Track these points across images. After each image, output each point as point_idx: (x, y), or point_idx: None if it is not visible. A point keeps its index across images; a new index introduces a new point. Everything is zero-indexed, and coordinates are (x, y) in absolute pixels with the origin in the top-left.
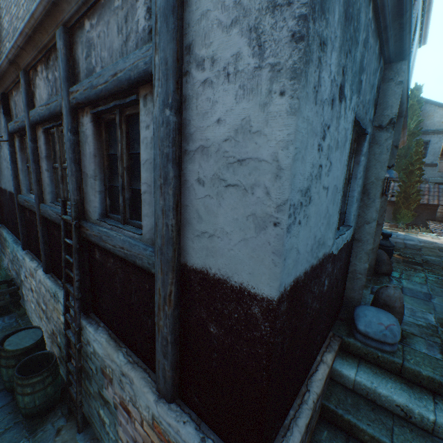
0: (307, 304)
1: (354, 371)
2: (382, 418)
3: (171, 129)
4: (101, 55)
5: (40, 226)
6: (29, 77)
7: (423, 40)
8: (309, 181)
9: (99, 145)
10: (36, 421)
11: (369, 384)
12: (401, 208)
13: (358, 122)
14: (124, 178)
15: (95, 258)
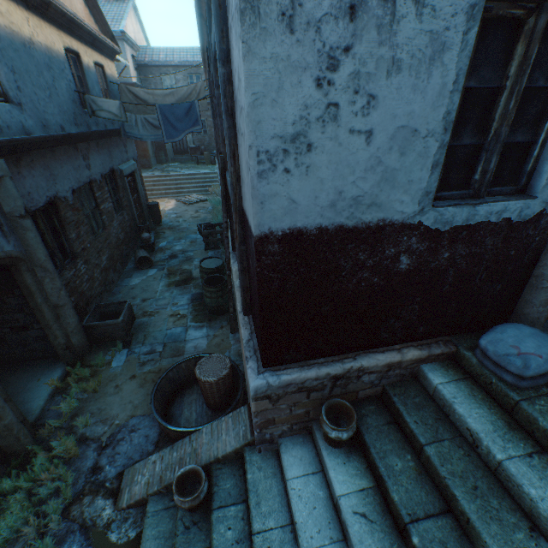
0: (339, 266)
1: (442, 380)
2: (440, 429)
3: (221, 82)
4: None
5: None
6: None
7: None
8: (300, 126)
9: None
10: (213, 317)
11: (447, 396)
12: None
13: None
14: None
15: None
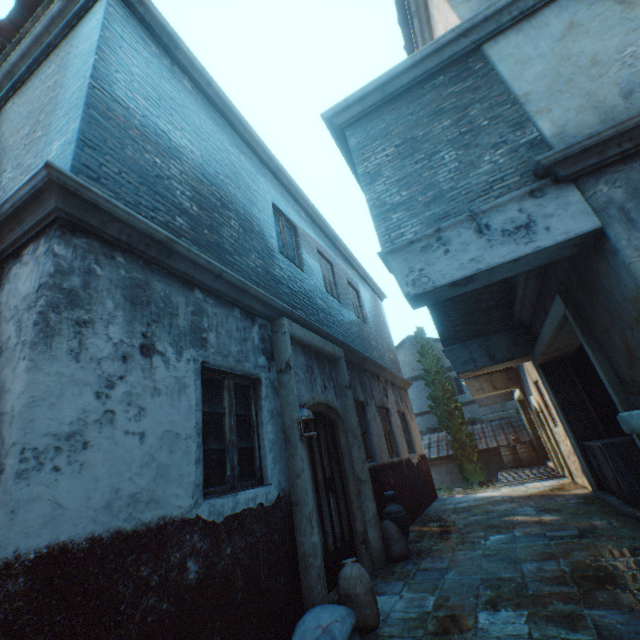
0: (117, 595)
1: None
2: None
3: None
4: None
5: None
6: None
7: (381, 295)
8: (78, 425)
9: None
10: None
11: None
12: (463, 461)
13: (219, 369)
14: None
15: None
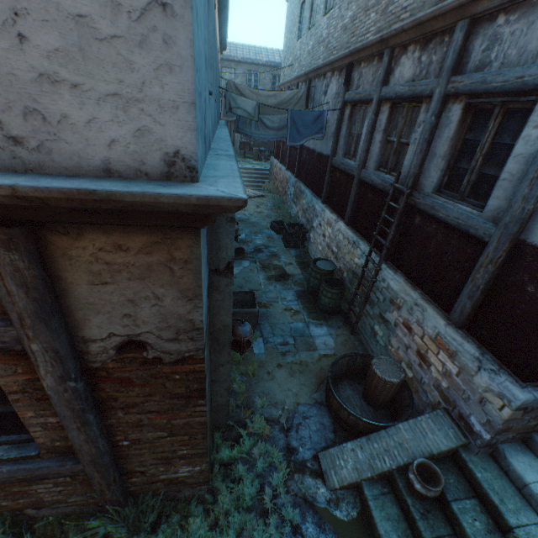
0: None
1: None
2: None
3: None
4: (505, 52)
5: (355, 188)
6: (392, 55)
7: None
8: None
9: (458, 130)
10: (326, 316)
11: None
12: None
13: None
14: (476, 163)
15: (413, 222)
